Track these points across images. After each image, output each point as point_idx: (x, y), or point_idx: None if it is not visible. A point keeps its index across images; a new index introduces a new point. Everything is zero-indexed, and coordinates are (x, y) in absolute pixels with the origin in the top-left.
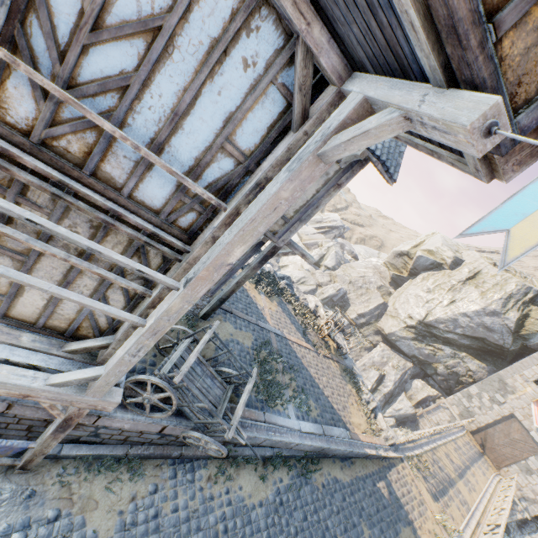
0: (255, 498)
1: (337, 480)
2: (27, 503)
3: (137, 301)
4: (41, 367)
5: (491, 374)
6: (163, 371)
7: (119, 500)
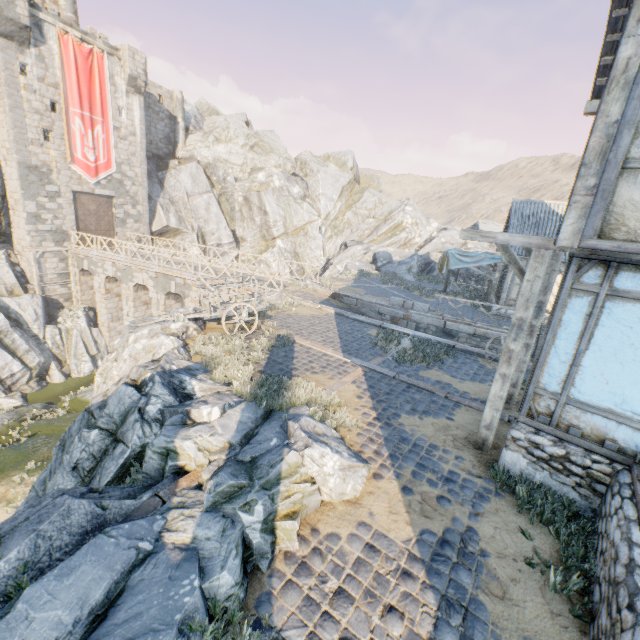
0: None
1: None
2: None
3: None
4: None
5: None
6: None
7: None
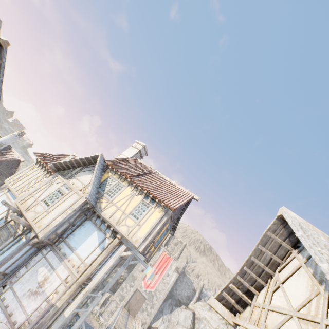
0: None
1: None
2: None
3: None
4: None
5: (129, 274)
6: None
7: None
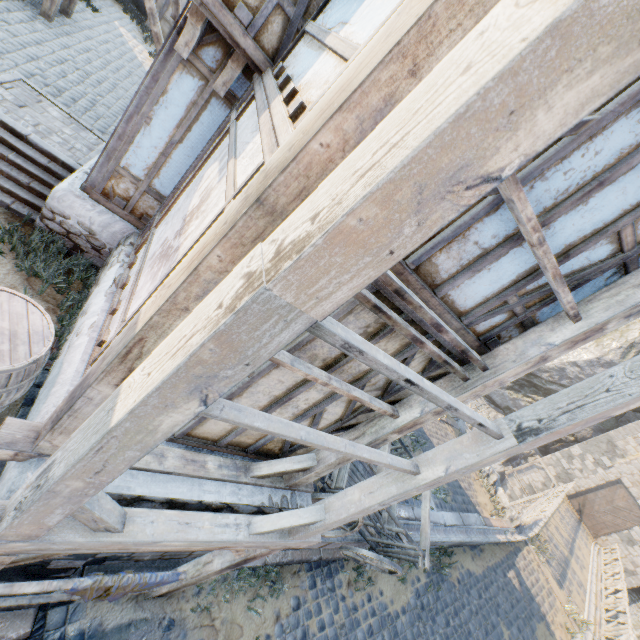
0: (397, 603)
1: (470, 573)
2: (167, 636)
3: (359, 414)
4: (234, 505)
5: (597, 433)
6: (338, 480)
7: (264, 622)
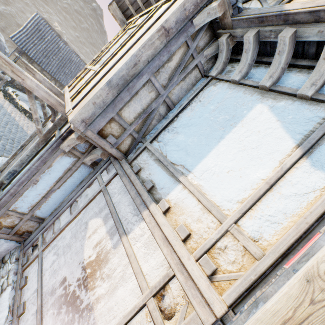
0: None
1: None
2: None
3: None
4: None
5: None
6: None
7: None
